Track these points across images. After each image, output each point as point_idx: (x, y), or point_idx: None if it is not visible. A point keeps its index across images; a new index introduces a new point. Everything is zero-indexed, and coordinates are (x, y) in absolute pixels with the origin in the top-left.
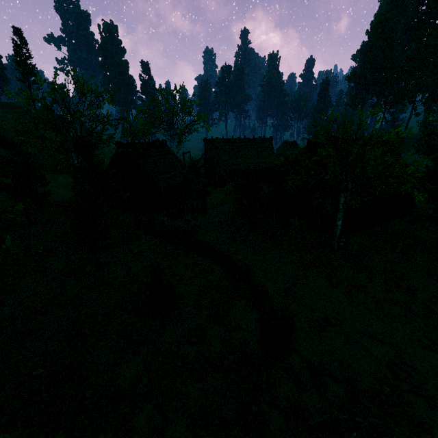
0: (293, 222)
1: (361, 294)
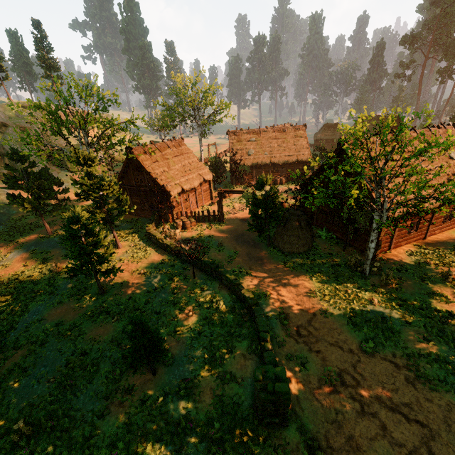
0: (321, 234)
1: (389, 342)
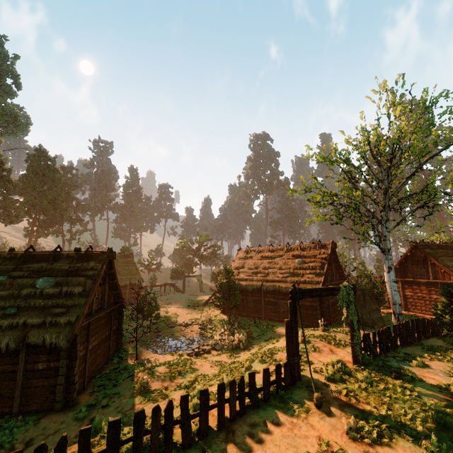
0: None
1: None
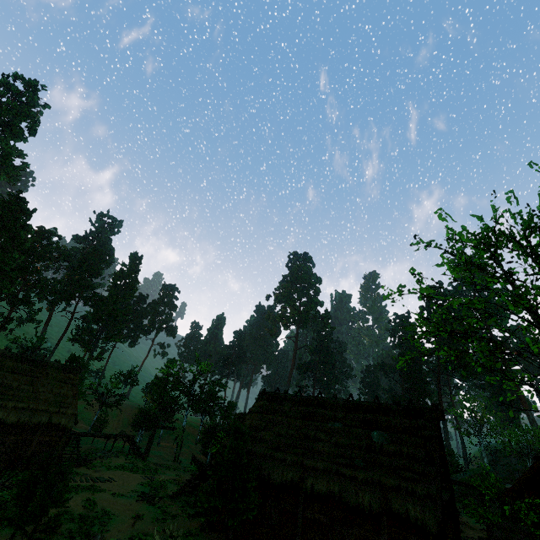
0: None
1: None
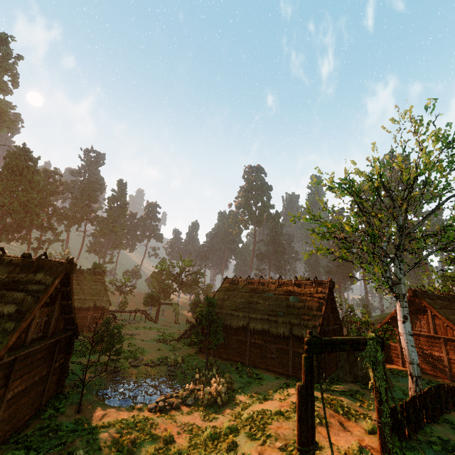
0: None
1: None
